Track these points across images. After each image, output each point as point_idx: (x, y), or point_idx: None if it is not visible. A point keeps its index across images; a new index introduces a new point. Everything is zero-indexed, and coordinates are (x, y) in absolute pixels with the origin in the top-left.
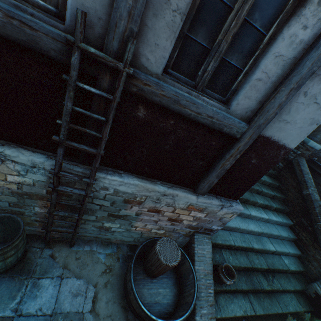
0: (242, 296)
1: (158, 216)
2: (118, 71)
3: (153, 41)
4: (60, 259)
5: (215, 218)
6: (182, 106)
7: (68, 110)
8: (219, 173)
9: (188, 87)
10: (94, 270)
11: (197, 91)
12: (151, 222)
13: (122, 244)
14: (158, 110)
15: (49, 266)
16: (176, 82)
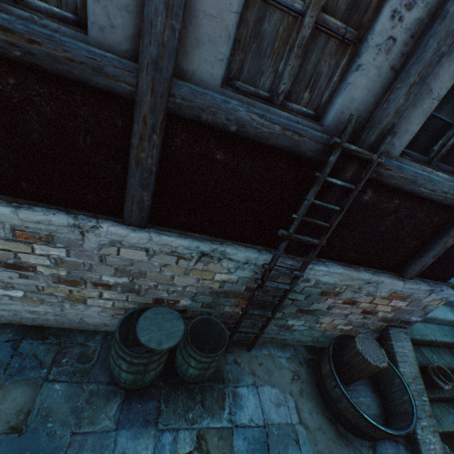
0: None
1: (351, 309)
2: (365, 161)
3: (403, 128)
4: (244, 364)
5: (418, 307)
6: (417, 185)
7: (309, 204)
8: (437, 252)
9: (426, 165)
10: (282, 377)
11: (430, 166)
12: (340, 316)
13: (297, 345)
14: (385, 191)
15: (239, 373)
16: (413, 161)
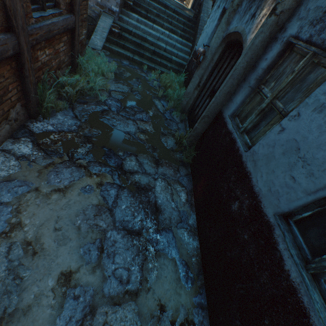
0: (129, 53)
1: None
2: None
3: None
4: None
5: None
6: None
7: None
8: None
9: None
10: None
11: None
12: None
13: None
14: None
15: None
16: None
